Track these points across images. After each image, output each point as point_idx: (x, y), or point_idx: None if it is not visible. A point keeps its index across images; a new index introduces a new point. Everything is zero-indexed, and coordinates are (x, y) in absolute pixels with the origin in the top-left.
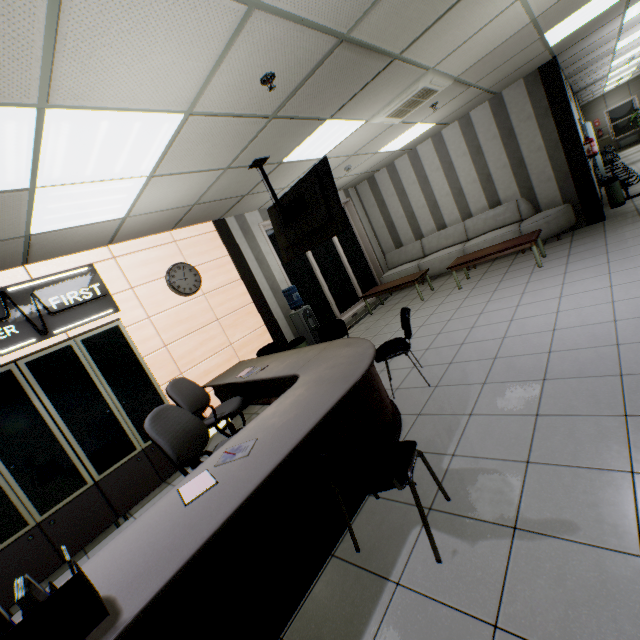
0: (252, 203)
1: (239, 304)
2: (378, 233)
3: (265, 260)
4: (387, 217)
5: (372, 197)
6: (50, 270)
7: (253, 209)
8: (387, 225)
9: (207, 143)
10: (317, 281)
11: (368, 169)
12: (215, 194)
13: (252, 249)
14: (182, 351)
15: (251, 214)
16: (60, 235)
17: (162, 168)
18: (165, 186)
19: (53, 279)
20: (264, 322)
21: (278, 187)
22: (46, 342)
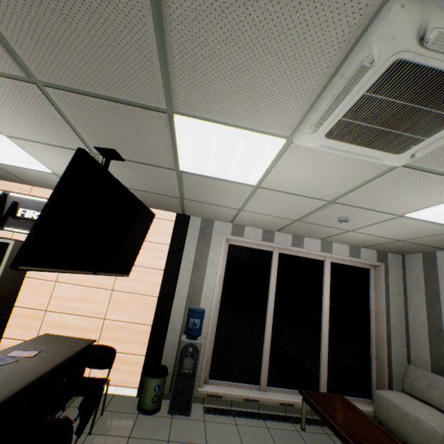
0: (209, 211)
1: (143, 290)
2: (411, 328)
3: (204, 268)
4: (434, 316)
5: (421, 277)
6: (42, 194)
7: (222, 219)
8: (430, 327)
9: (3, 107)
10: (262, 325)
11: (409, 237)
12: (131, 182)
13: (198, 252)
14: (63, 293)
15: (222, 223)
16: (18, 170)
17: (2, 128)
18: (44, 152)
19: (36, 199)
20: (152, 322)
21: (226, 205)
22: (0, 231)
